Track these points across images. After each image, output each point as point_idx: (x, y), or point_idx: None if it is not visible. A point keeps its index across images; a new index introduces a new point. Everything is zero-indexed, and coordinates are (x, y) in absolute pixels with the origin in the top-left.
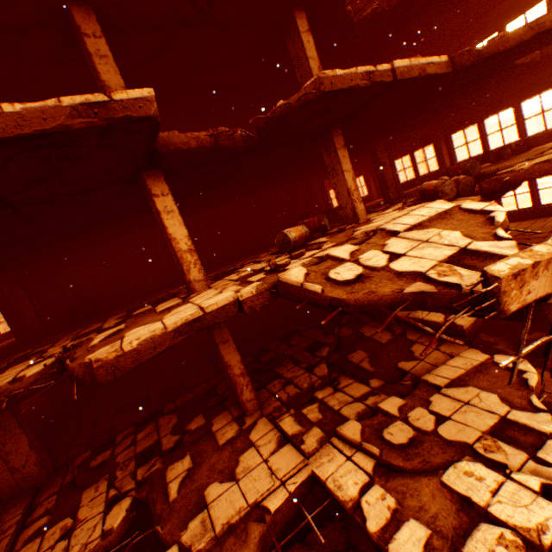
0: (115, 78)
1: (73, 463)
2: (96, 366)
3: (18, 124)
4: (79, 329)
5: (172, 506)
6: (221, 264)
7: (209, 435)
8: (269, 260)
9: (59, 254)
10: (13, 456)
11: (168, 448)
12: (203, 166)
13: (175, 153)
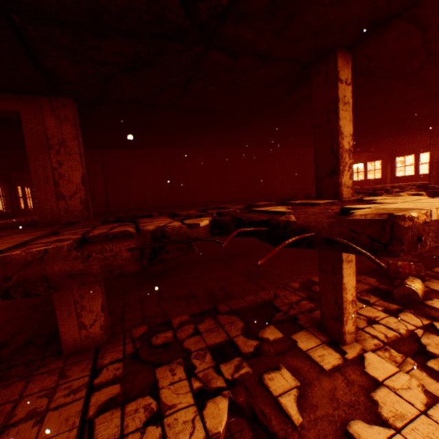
0: (347, 124)
1: None
2: None
3: (433, 234)
4: (172, 304)
5: None
6: (264, 252)
7: None
8: (383, 307)
9: None
10: None
11: None
12: None
13: None
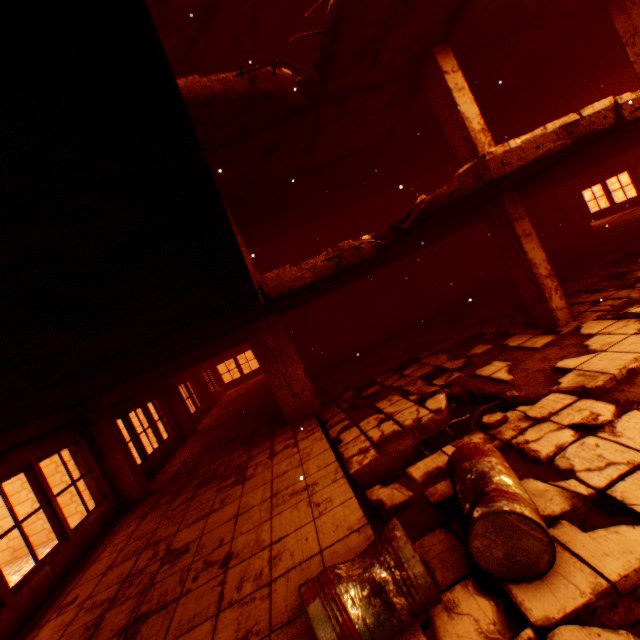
0: None
1: (339, 400)
2: (486, 159)
3: None
4: None
5: (512, 384)
6: None
7: (507, 351)
8: None
9: (281, 231)
10: (293, 382)
11: (457, 367)
12: (476, 51)
13: (481, 4)
